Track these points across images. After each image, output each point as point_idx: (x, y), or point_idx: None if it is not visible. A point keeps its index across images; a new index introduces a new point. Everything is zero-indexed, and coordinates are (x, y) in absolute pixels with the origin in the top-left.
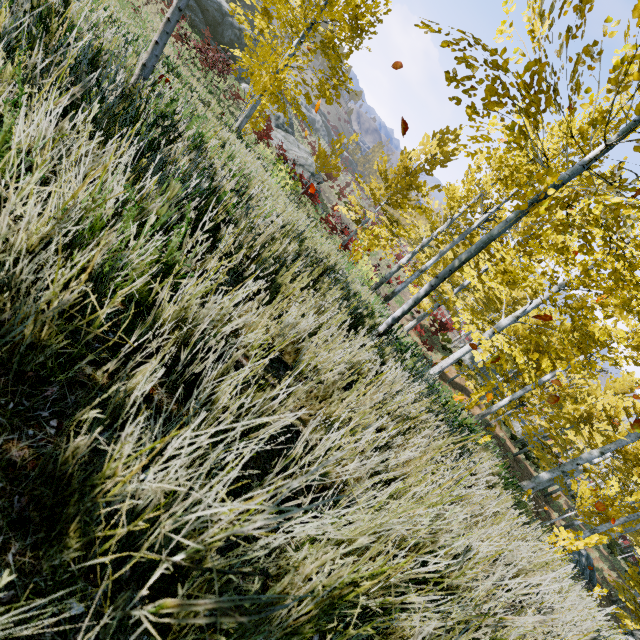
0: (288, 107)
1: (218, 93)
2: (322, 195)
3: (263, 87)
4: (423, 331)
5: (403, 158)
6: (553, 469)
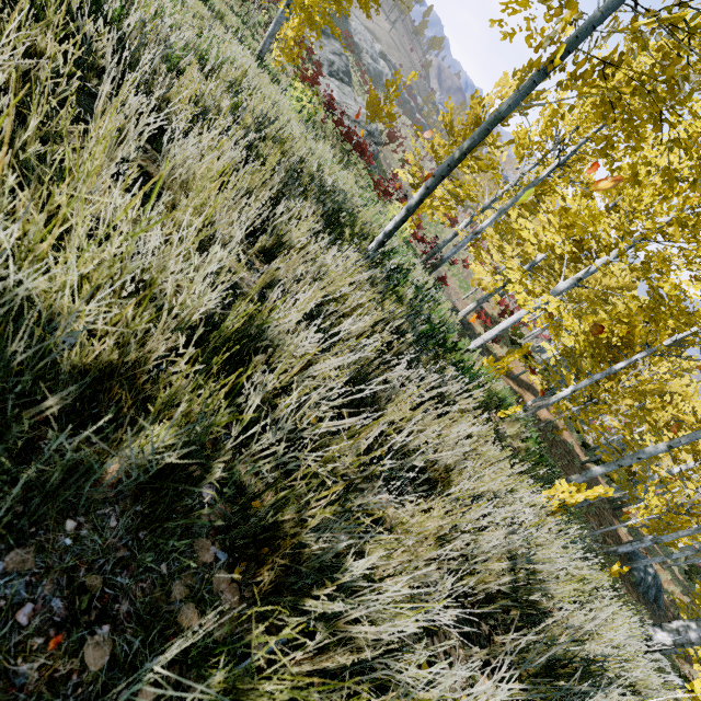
0: (349, 55)
1: (257, 28)
2: (382, 161)
3: None
4: (488, 321)
5: (473, 104)
6: (609, 463)
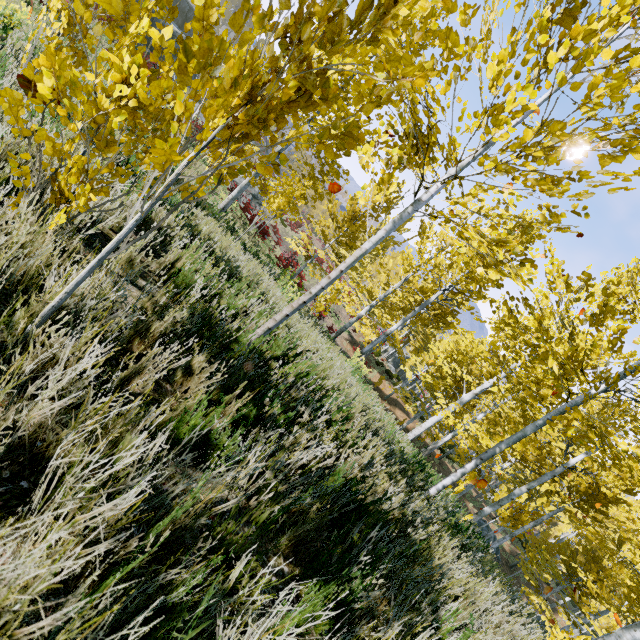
0: None
1: None
2: None
3: (276, 206)
4: None
5: (352, 203)
6: (494, 504)
